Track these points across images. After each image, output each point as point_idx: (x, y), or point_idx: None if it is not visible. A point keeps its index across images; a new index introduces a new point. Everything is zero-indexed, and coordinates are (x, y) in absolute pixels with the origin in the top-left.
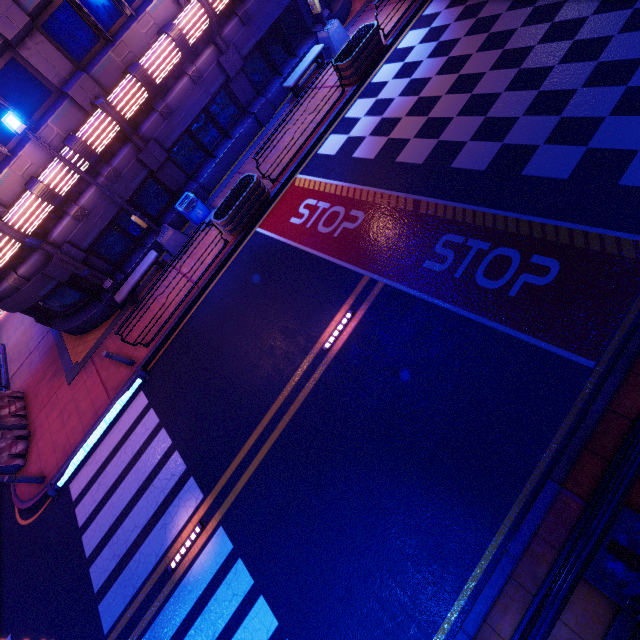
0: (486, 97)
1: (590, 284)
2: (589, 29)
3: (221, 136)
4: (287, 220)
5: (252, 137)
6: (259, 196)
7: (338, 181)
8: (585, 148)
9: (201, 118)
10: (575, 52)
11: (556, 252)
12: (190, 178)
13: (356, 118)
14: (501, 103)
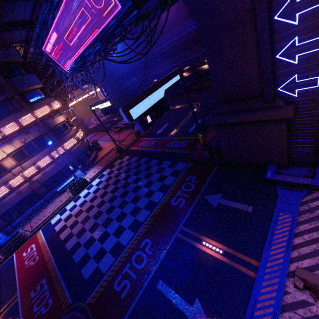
0: (88, 217)
1: (50, 317)
2: (115, 202)
3: (29, 206)
4: (23, 252)
5: (42, 205)
6: (20, 240)
7: (45, 238)
8: (86, 251)
9: (21, 201)
10: (109, 209)
11: (54, 298)
12: (9, 223)
13: (67, 209)
14: (89, 222)
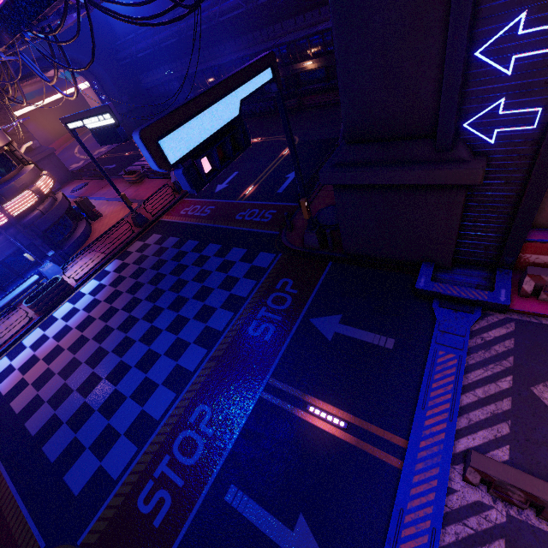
0: (76, 363)
1: None
2: (134, 329)
3: None
4: None
5: None
6: None
7: None
8: (74, 436)
9: None
10: (121, 345)
11: (4, 541)
12: None
13: (25, 346)
14: (77, 372)
